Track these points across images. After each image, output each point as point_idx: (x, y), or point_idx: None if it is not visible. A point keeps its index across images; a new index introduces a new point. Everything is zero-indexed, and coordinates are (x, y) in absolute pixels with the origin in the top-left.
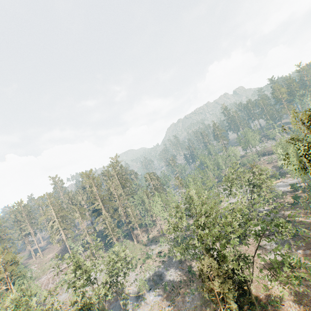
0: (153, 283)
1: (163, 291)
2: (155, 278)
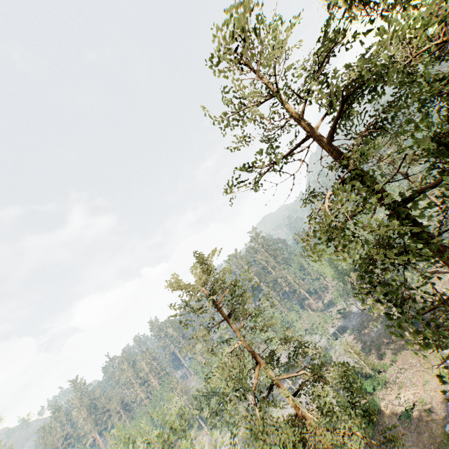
0: (336, 333)
1: (349, 337)
2: (339, 331)
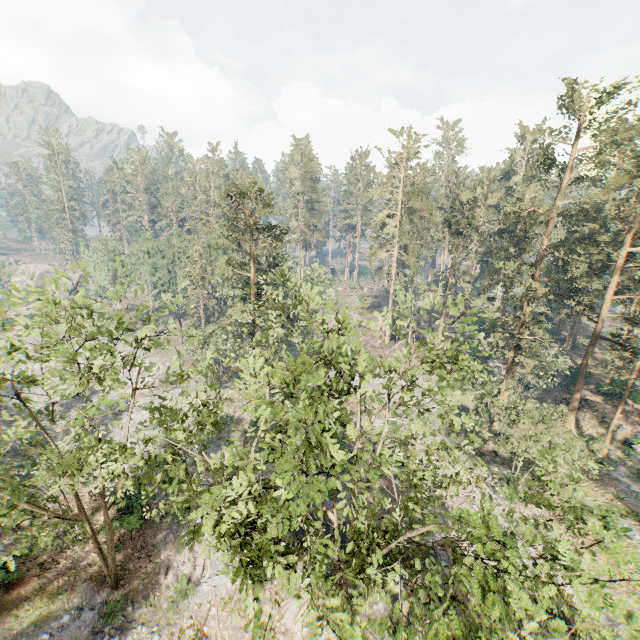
0: None
1: None
2: None
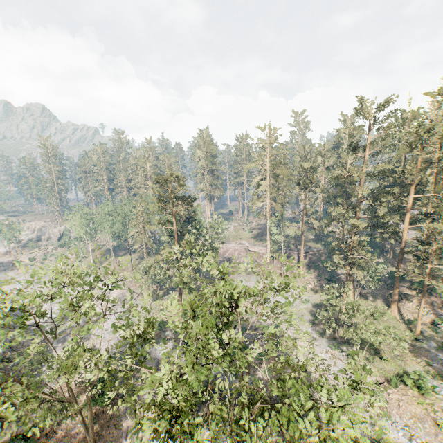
0: None
1: None
2: None
